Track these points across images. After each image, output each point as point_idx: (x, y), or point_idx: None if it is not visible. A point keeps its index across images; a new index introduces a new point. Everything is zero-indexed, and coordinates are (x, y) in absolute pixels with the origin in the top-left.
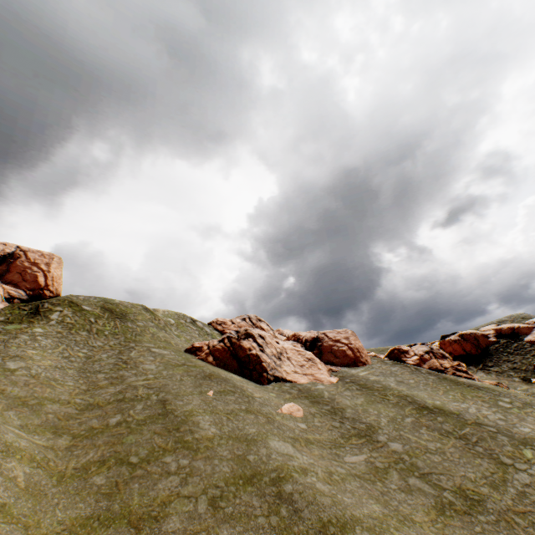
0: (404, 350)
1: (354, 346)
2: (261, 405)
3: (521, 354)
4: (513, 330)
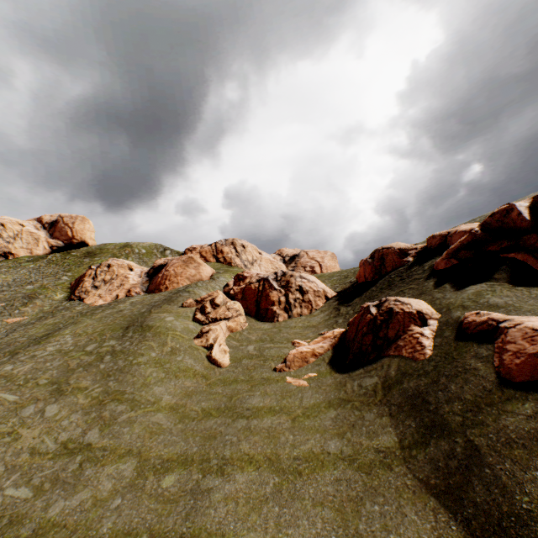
0: (243, 277)
1: (167, 273)
2: (4, 315)
3: (395, 287)
4: (445, 240)
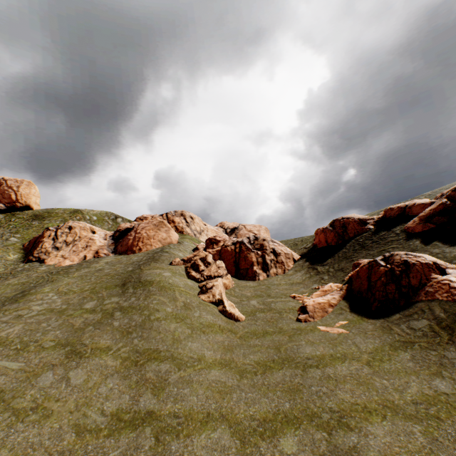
0: (216, 241)
1: (139, 235)
2: None
3: (371, 248)
4: (404, 211)
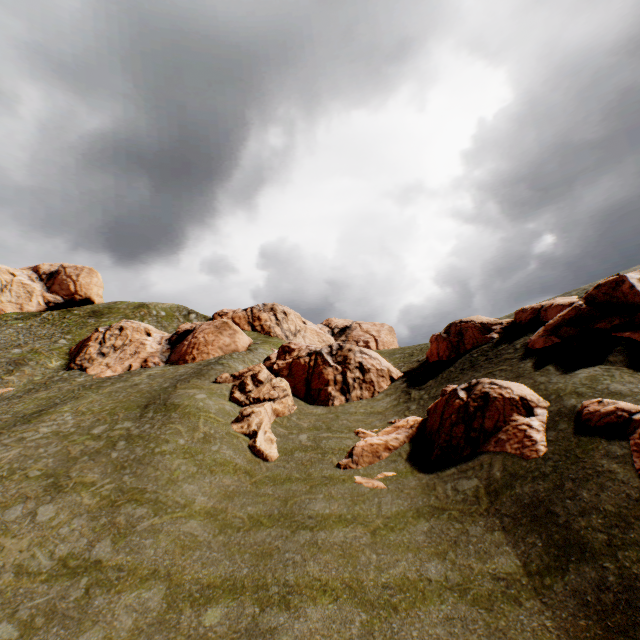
0: (290, 349)
1: (195, 341)
2: None
3: (480, 368)
4: (538, 314)
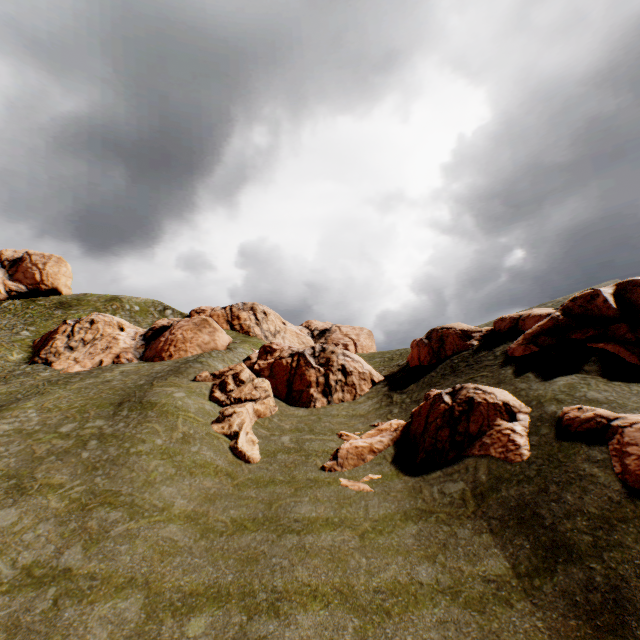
0: (271, 349)
1: (172, 337)
2: None
3: (461, 374)
4: (517, 324)
